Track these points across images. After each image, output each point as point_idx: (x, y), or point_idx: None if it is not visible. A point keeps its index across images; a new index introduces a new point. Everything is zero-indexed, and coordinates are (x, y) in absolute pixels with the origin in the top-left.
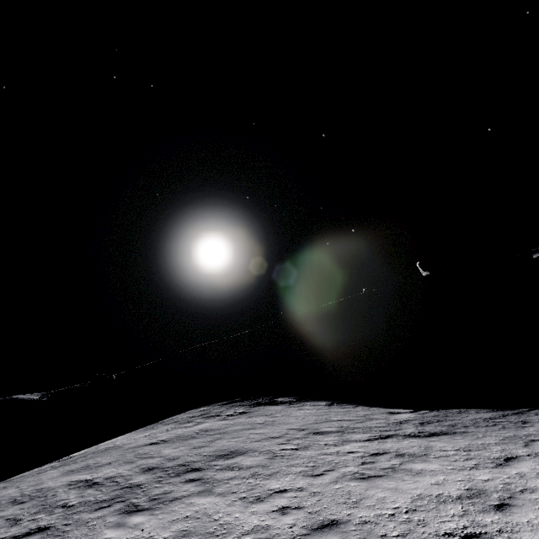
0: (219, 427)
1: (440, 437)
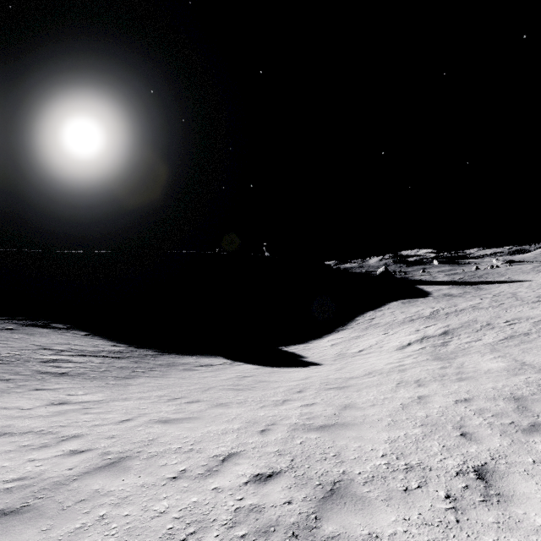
0: None
1: (106, 358)
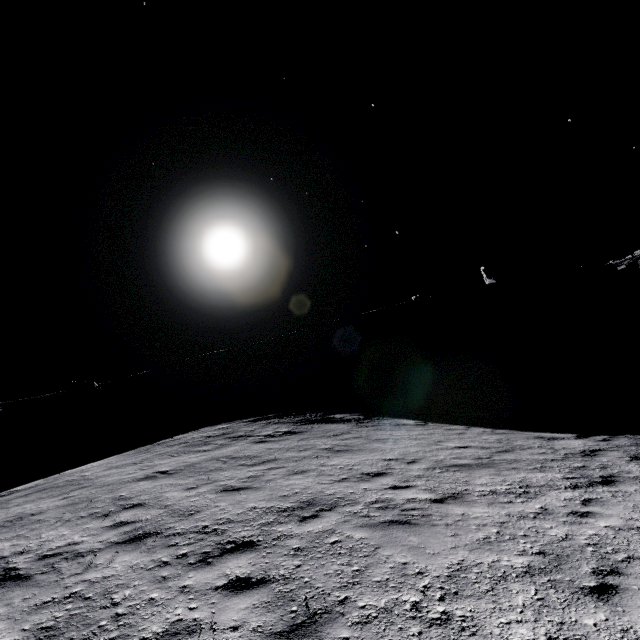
0: (258, 453)
1: None
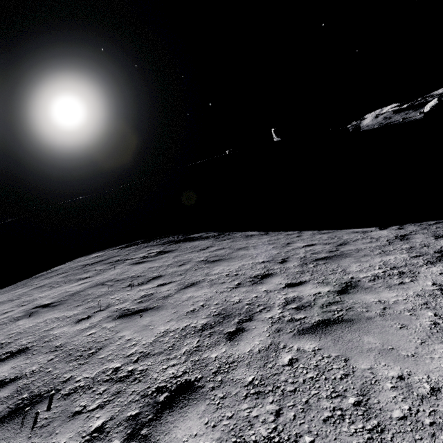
0: (141, 273)
1: None
